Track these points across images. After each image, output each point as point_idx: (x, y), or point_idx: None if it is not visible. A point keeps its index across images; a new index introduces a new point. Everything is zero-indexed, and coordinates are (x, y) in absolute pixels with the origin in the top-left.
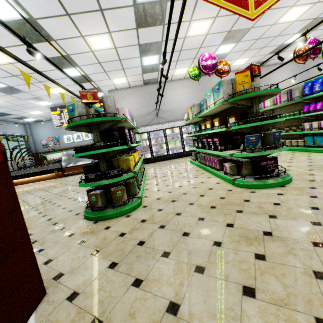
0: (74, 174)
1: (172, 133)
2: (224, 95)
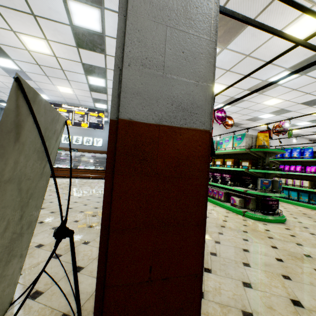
0: None
1: None
2: (246, 144)
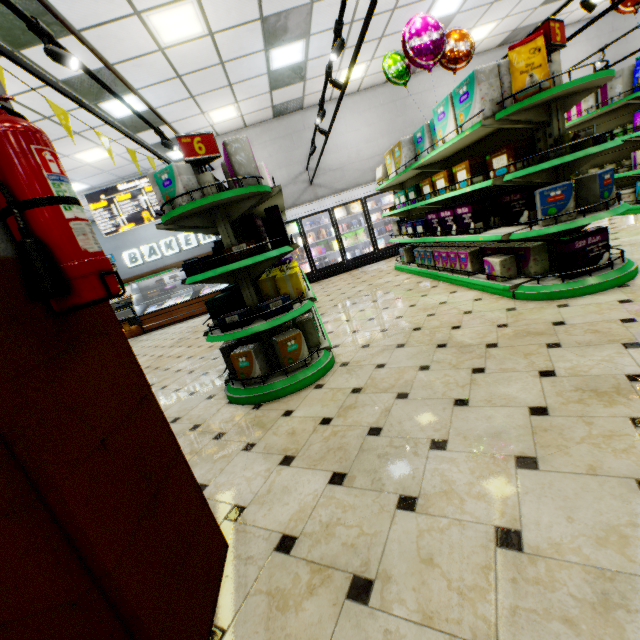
0: (163, 327)
1: (348, 215)
2: (485, 104)
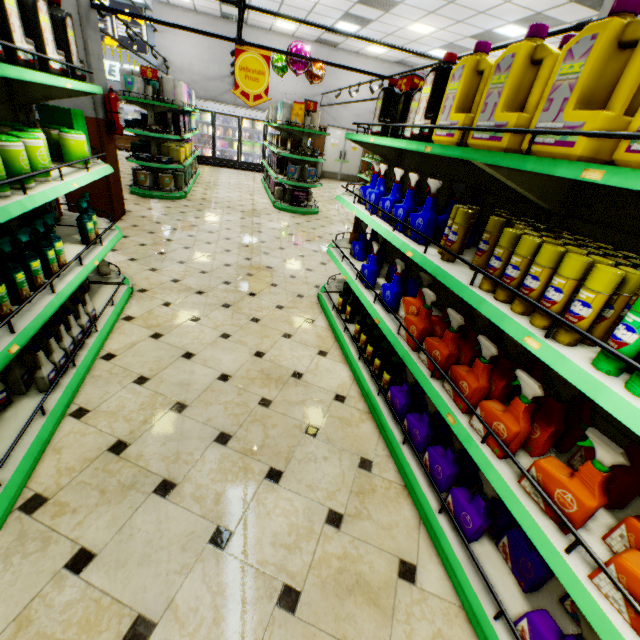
0: None
1: (252, 129)
2: (284, 118)
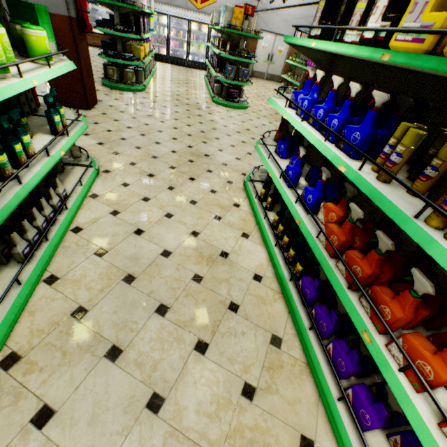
0: None
1: (199, 31)
2: (226, 21)
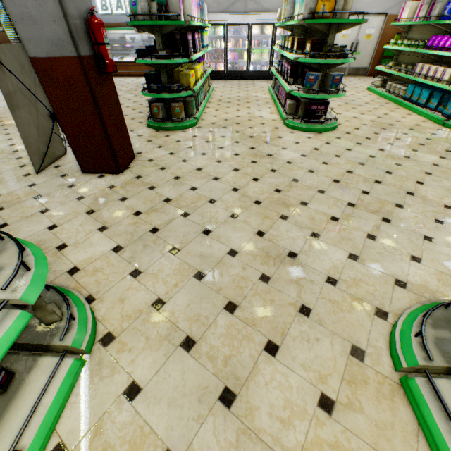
0: (121, 76)
1: (261, 35)
2: (306, 10)
